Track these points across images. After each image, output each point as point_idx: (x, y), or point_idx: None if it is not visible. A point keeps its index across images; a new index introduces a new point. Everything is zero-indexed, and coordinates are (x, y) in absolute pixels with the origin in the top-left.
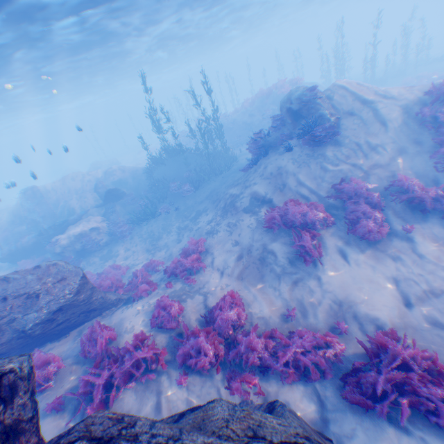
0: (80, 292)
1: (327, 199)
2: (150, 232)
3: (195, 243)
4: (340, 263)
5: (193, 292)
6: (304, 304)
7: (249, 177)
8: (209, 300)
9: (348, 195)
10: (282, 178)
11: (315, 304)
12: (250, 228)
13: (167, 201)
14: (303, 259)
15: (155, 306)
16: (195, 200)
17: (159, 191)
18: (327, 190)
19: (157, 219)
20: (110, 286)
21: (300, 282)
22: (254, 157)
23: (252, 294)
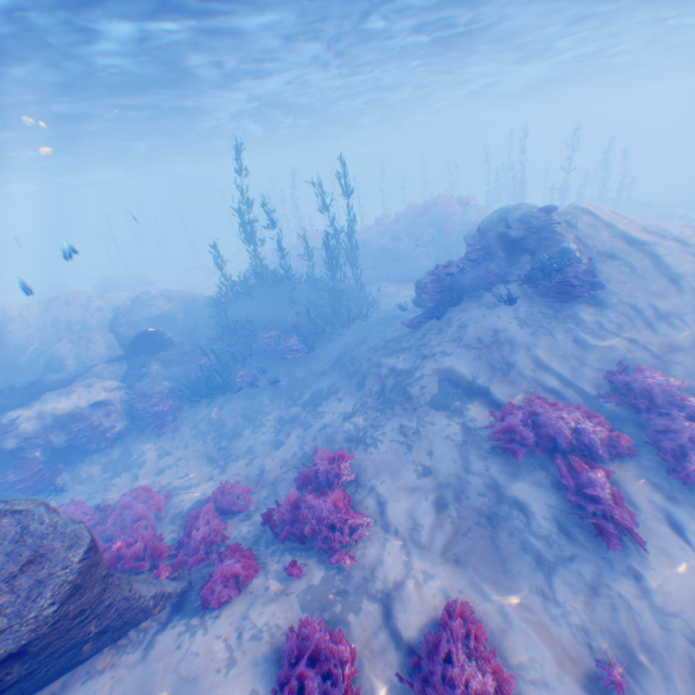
0: (74, 592)
1: (598, 399)
2: (215, 420)
3: (329, 460)
4: (672, 542)
5: (354, 592)
6: (633, 648)
7: (428, 340)
8: (401, 619)
9: (644, 397)
10: (502, 350)
11: (656, 648)
12: (454, 442)
13: (251, 363)
14: (596, 529)
15: (283, 650)
16: (308, 367)
17: (237, 343)
18: (593, 382)
19: (230, 395)
20: (139, 555)
21: (598, 582)
22: (433, 306)
23: (498, 607)
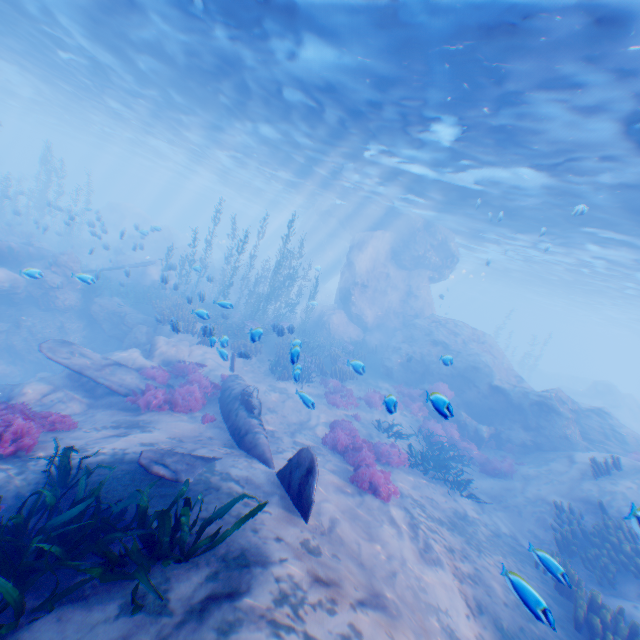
0: None
1: None
2: None
3: None
4: None
5: None
6: None
7: None
8: None
9: None
10: None
11: None
12: None
13: None
14: None
15: None
16: None
17: None
18: None
19: None
20: None
21: None
22: None
23: None
